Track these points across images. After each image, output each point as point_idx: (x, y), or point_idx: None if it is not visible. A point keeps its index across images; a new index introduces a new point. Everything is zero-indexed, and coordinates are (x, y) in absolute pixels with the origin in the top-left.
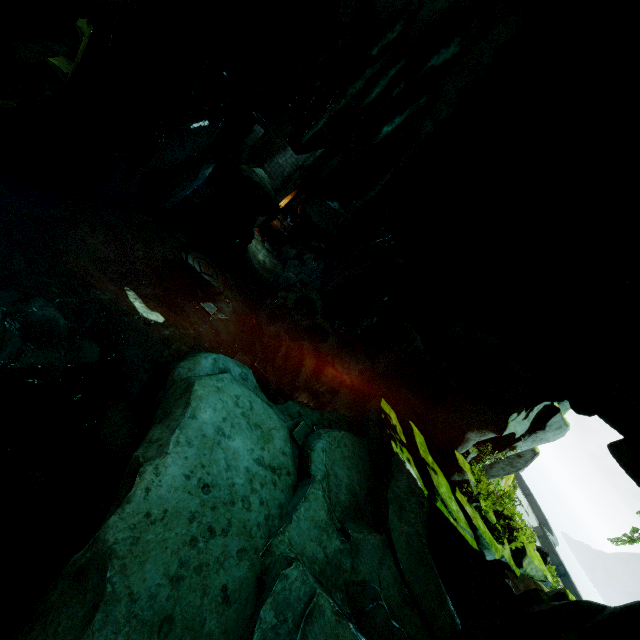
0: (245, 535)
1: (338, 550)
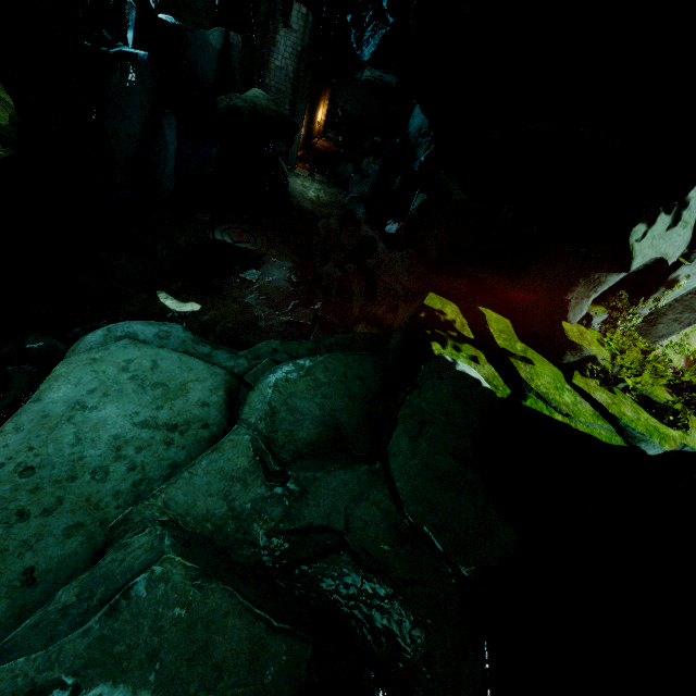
0: (86, 509)
1: (260, 499)
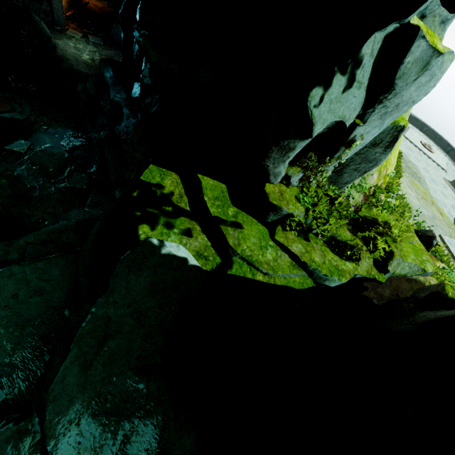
0: None
1: None
